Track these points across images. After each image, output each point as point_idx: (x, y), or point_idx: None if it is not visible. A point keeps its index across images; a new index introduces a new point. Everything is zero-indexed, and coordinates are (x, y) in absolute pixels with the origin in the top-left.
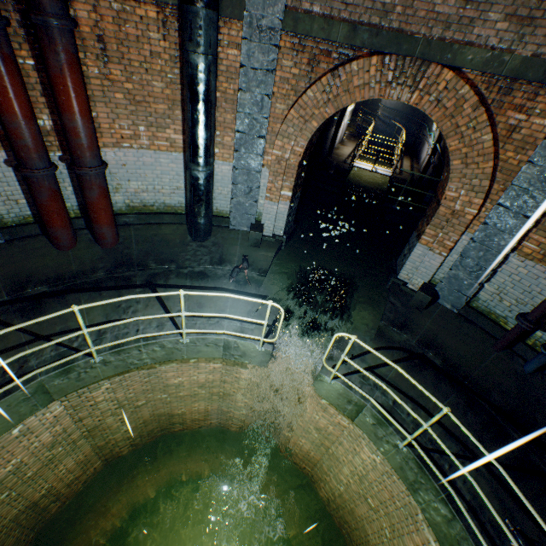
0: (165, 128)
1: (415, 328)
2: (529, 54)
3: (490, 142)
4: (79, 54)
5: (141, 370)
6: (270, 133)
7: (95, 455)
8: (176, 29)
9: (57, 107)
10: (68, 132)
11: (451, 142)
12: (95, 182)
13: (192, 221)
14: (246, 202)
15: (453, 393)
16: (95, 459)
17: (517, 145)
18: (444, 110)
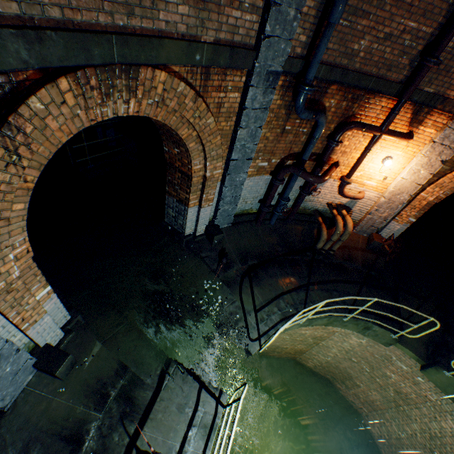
0: None
1: (231, 257)
2: (212, 39)
3: (214, 123)
4: None
5: None
6: None
7: None
8: None
9: None
10: None
11: (183, 131)
12: None
13: None
14: (4, 371)
15: (274, 269)
16: None
17: (226, 116)
18: (167, 107)
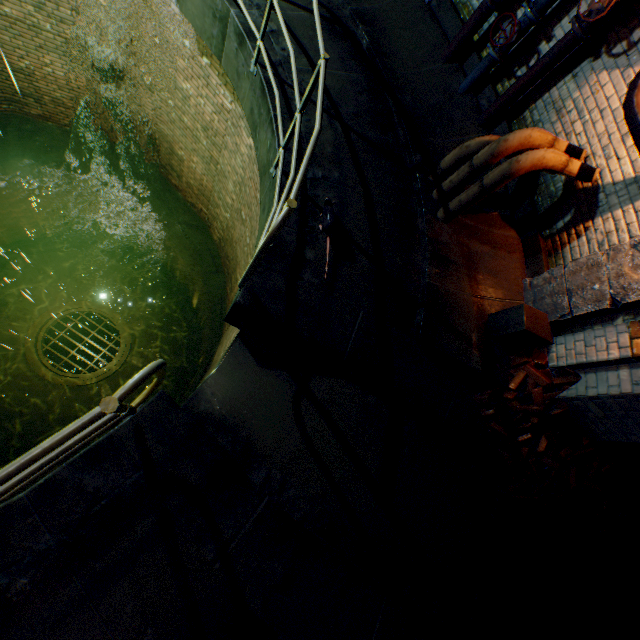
0: None
1: None
2: None
3: None
4: None
5: None
6: None
7: None
8: None
9: None
10: None
11: None
12: None
13: None
14: None
15: (360, 75)
16: None
17: None
18: None
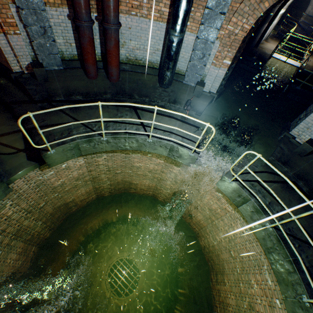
0: (159, 2)
1: (294, 166)
2: None
3: None
4: None
5: (122, 153)
6: (229, 11)
7: (93, 191)
8: None
9: None
10: None
11: None
12: (113, 35)
13: (162, 73)
14: (198, 65)
15: (311, 209)
16: (93, 193)
17: None
18: None
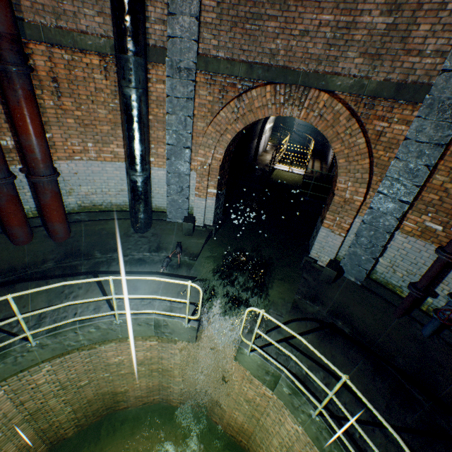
0: (109, 144)
1: (326, 300)
2: (381, 79)
3: (363, 144)
4: (37, 91)
5: (81, 351)
6: (194, 144)
7: (39, 438)
8: (115, 71)
9: (16, 131)
10: (24, 149)
11: (335, 145)
12: (47, 187)
13: (133, 216)
14: (179, 199)
15: (361, 359)
16: (39, 443)
17: (385, 145)
18: (326, 122)
